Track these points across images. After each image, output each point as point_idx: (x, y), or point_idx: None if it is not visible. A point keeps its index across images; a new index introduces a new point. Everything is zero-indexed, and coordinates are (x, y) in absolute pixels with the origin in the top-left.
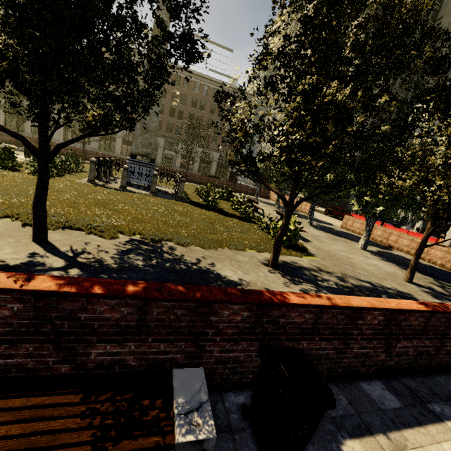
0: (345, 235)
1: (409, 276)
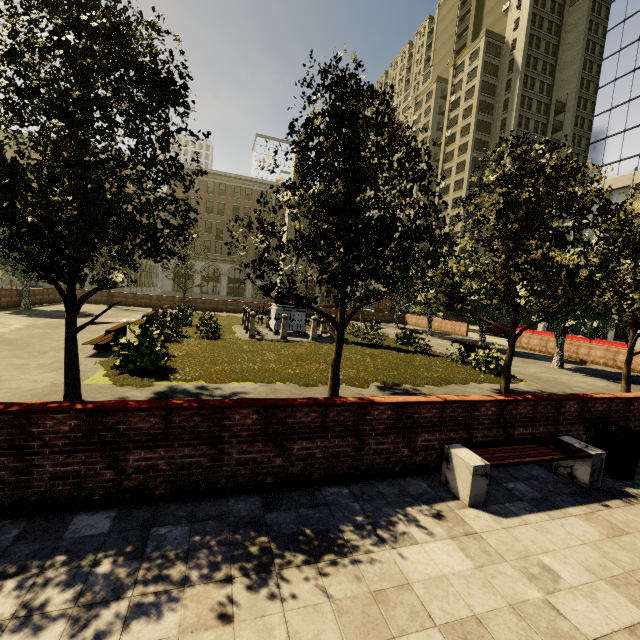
0: (527, 355)
1: (626, 387)
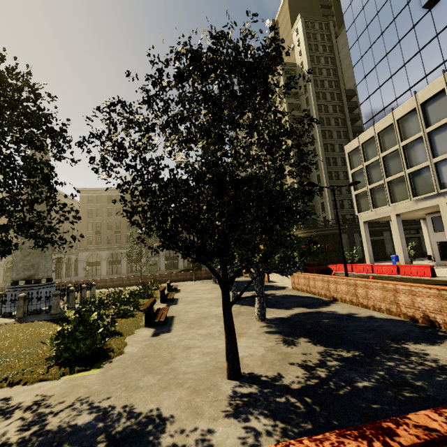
0: (277, 299)
1: (228, 366)
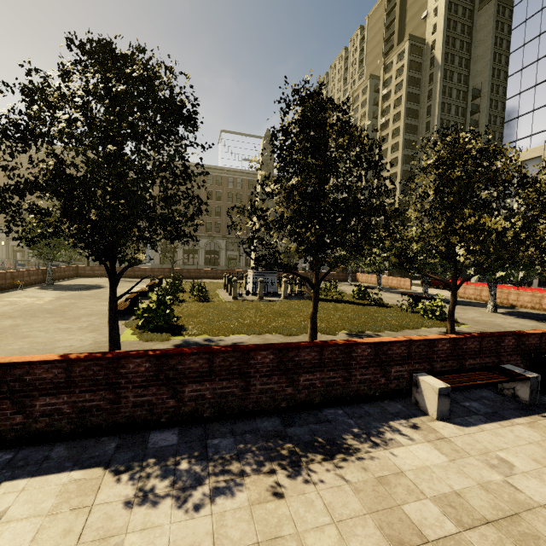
0: (465, 303)
1: None
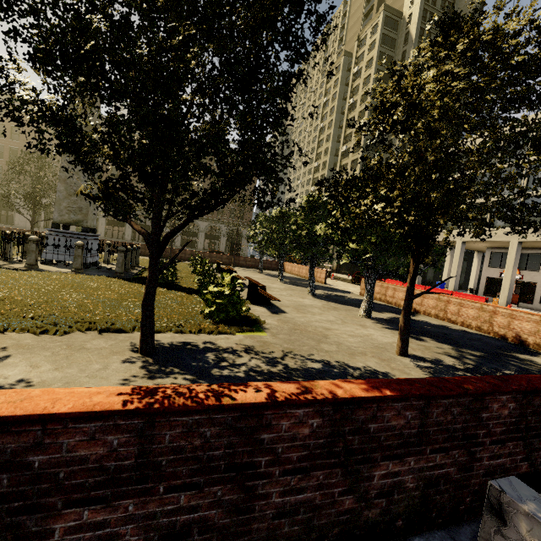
0: (357, 302)
1: (401, 346)
